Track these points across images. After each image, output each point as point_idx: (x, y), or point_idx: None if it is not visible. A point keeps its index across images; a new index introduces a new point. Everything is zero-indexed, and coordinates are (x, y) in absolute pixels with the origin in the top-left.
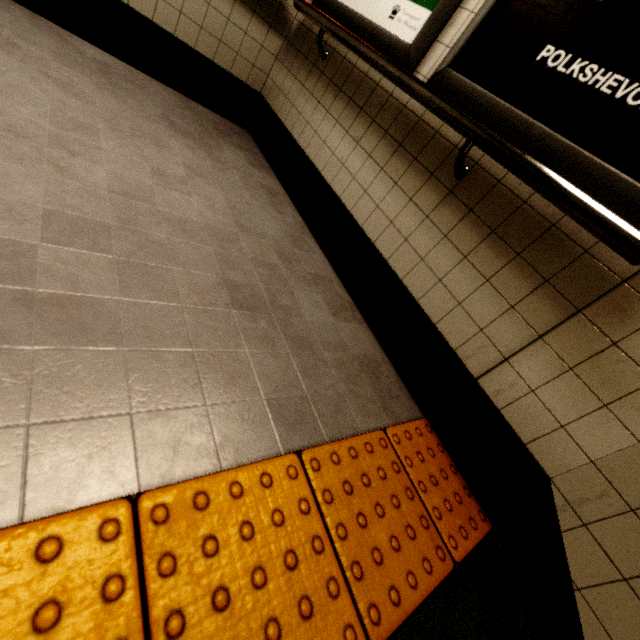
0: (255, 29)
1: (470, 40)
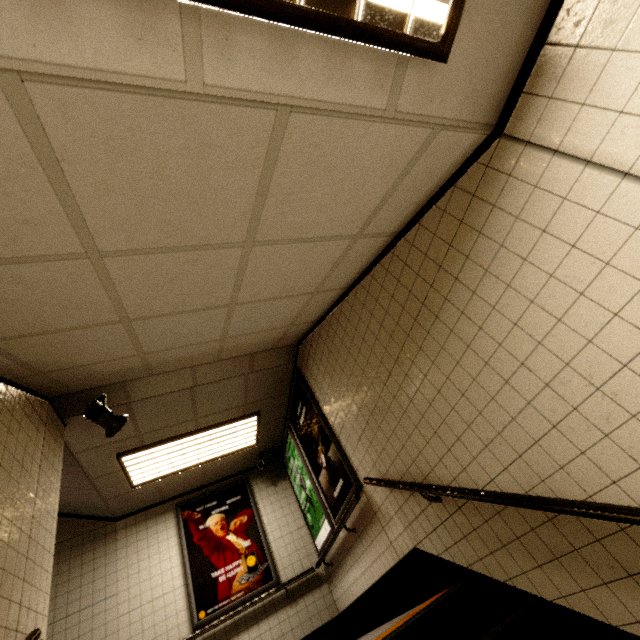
0: (316, 595)
1: (331, 511)
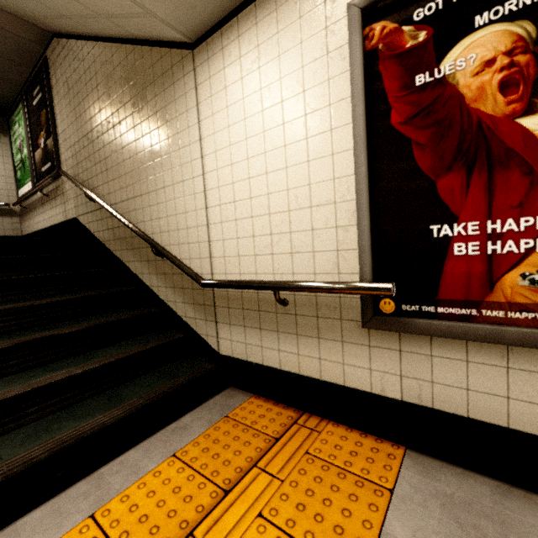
0: (6, 220)
1: (36, 178)
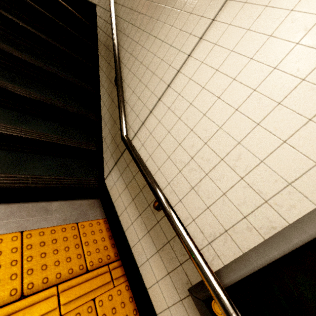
0: None
1: None
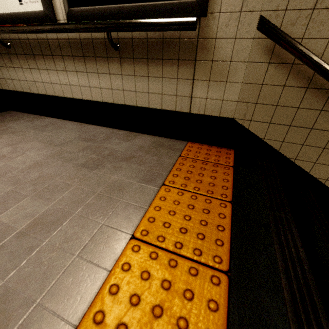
0: None
1: None
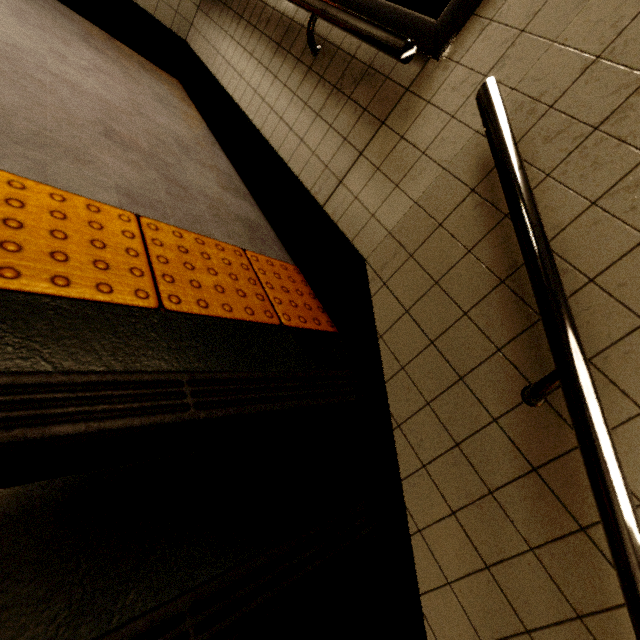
0: None
1: None
